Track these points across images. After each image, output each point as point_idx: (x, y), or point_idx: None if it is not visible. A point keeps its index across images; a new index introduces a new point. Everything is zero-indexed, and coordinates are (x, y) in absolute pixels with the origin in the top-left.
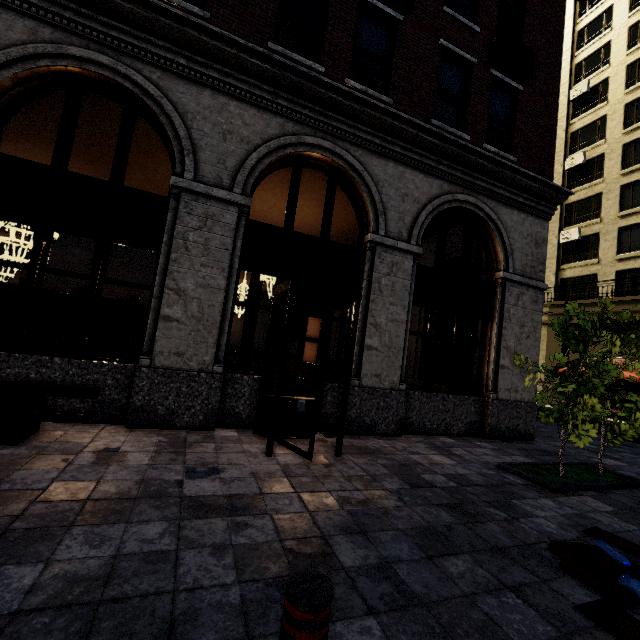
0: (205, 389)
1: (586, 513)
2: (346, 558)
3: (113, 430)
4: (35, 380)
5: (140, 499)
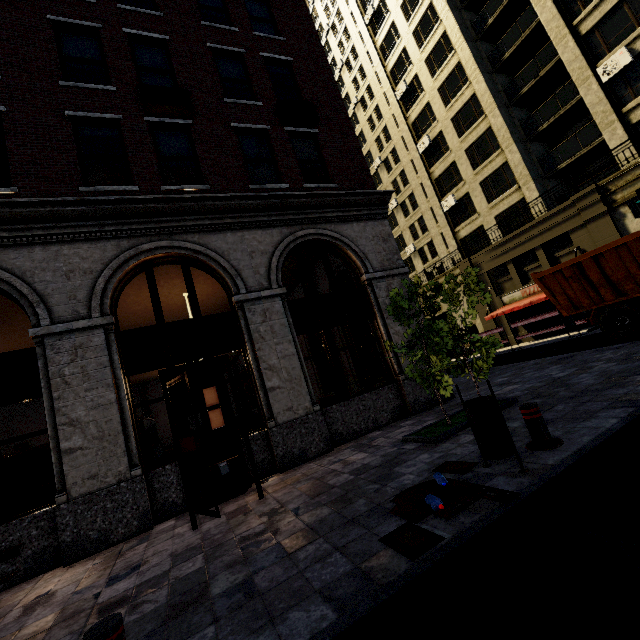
0: (130, 496)
1: (449, 451)
2: (217, 589)
3: (50, 576)
4: None
5: (53, 627)
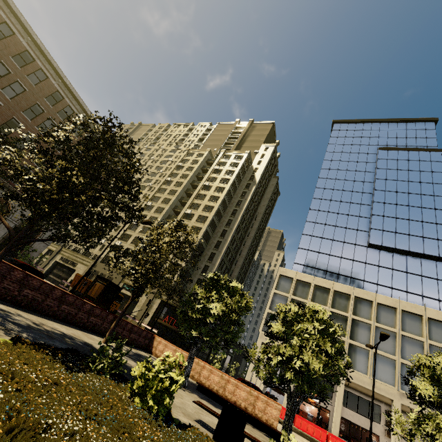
0: None
1: None
2: None
3: None
4: None
5: None
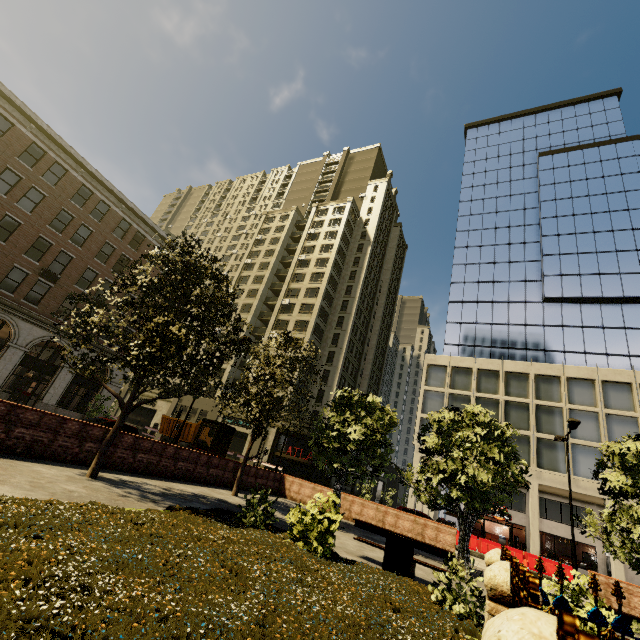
0: None
1: None
2: None
3: None
4: None
5: None
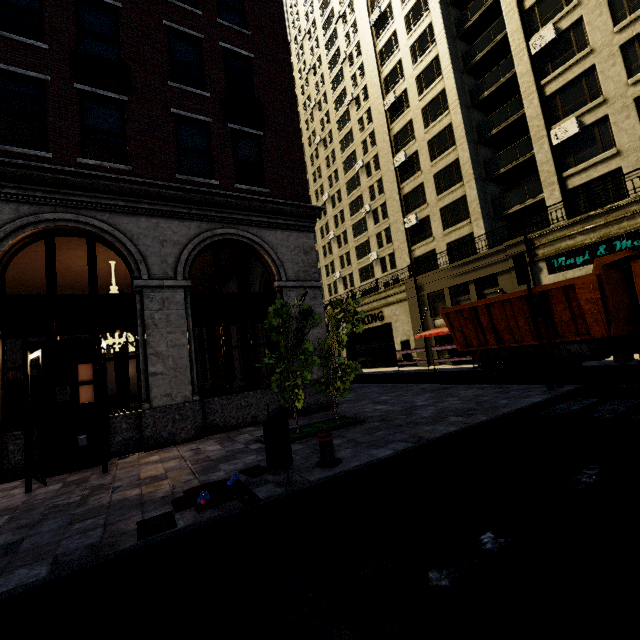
0: None
1: None
2: None
3: None
4: None
5: None
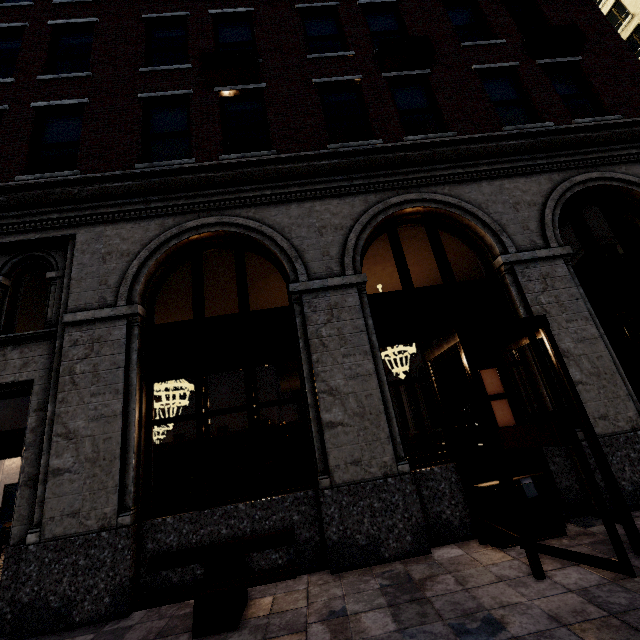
0: (399, 498)
1: None
2: None
3: (320, 581)
4: (227, 536)
5: None
